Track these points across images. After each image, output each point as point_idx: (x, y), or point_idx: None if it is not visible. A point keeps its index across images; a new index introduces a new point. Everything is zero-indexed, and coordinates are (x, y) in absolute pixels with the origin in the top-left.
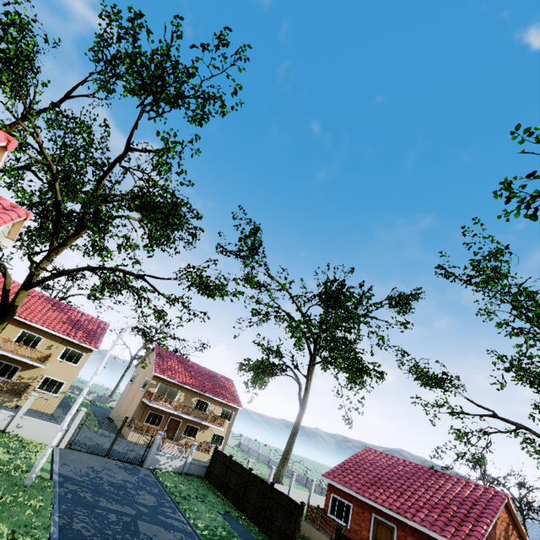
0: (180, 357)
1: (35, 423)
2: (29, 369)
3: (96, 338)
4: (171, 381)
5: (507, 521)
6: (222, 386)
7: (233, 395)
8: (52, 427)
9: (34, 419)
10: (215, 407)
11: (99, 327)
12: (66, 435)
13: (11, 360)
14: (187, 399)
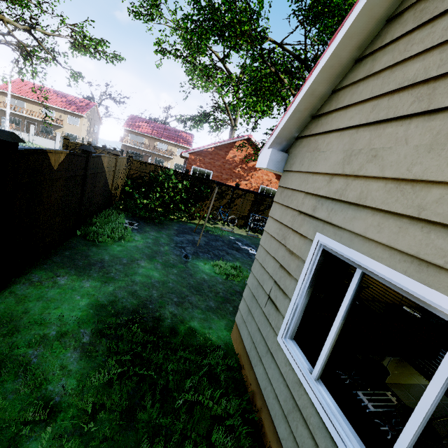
0: (149, 121)
1: (40, 139)
2: (57, 130)
3: (84, 110)
4: (137, 132)
5: (251, 153)
6: (179, 136)
7: (186, 141)
8: (48, 141)
9: (38, 137)
10: (172, 148)
11: (87, 105)
12: (56, 145)
13: (47, 125)
14: (151, 143)
